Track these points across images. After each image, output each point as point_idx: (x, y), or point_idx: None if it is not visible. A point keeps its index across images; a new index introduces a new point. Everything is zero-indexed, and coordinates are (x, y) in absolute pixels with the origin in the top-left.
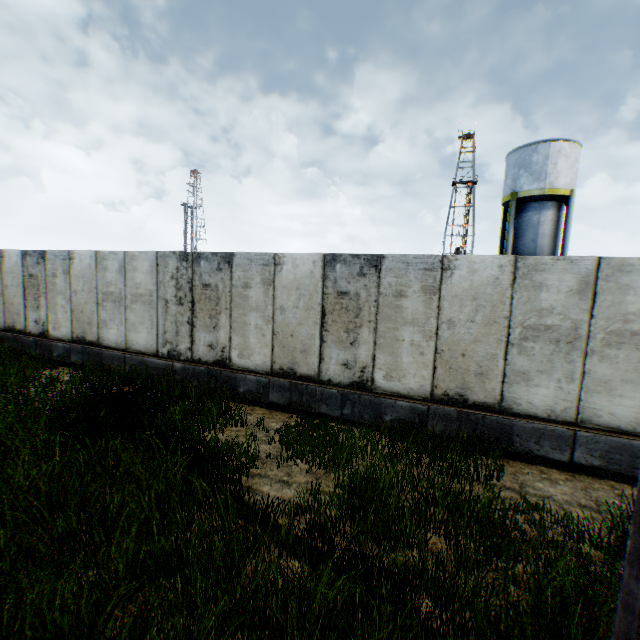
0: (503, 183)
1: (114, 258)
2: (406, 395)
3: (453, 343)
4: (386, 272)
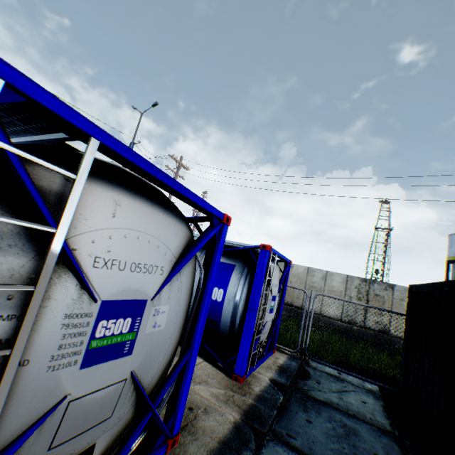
0: (447, 249)
1: (319, 272)
2: None
3: None
4: None
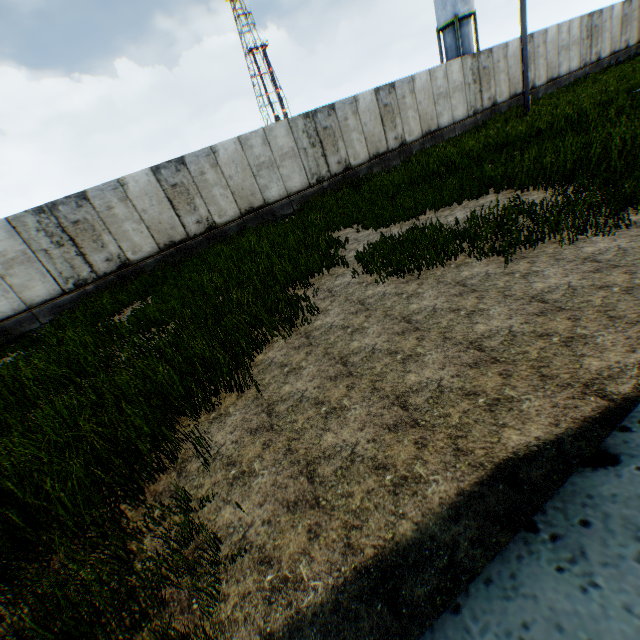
0: (442, 12)
1: (564, 26)
2: (632, 46)
3: (639, 24)
4: (631, 5)
